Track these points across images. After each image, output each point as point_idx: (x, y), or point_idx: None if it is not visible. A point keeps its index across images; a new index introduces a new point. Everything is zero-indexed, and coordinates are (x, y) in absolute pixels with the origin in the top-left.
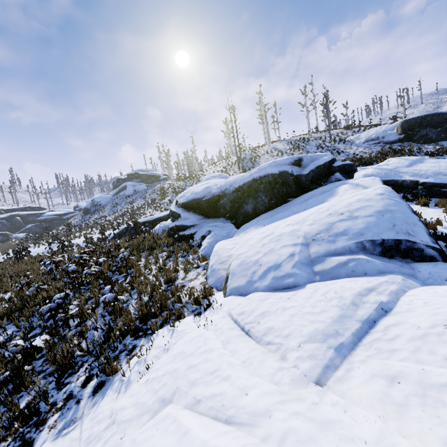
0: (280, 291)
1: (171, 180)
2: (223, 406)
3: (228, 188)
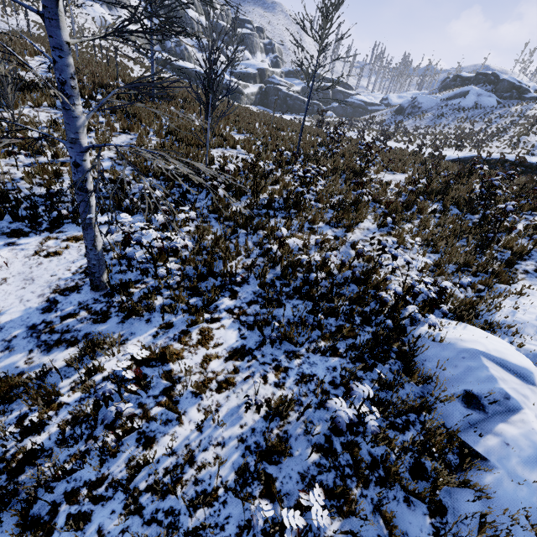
0: None
1: None
2: None
3: None
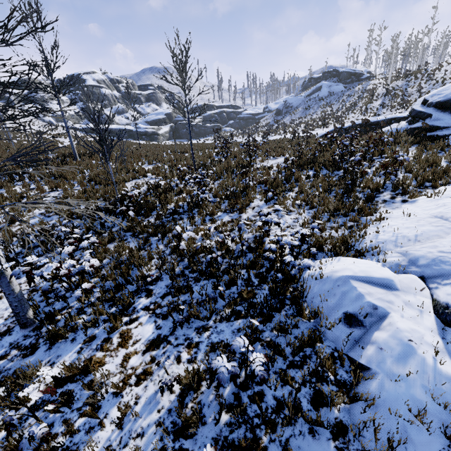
0: None
1: (377, 80)
2: None
3: None
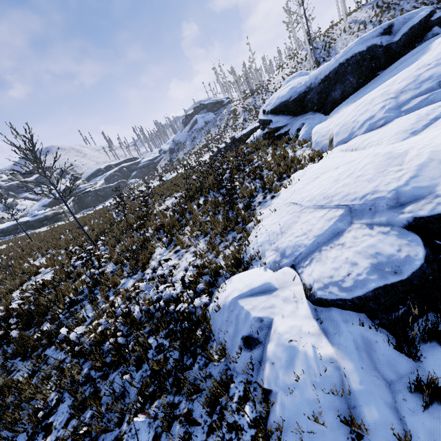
0: (374, 130)
1: (235, 102)
2: (352, 161)
3: (313, 82)
